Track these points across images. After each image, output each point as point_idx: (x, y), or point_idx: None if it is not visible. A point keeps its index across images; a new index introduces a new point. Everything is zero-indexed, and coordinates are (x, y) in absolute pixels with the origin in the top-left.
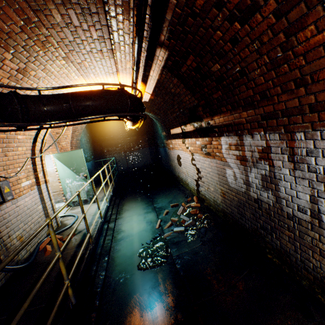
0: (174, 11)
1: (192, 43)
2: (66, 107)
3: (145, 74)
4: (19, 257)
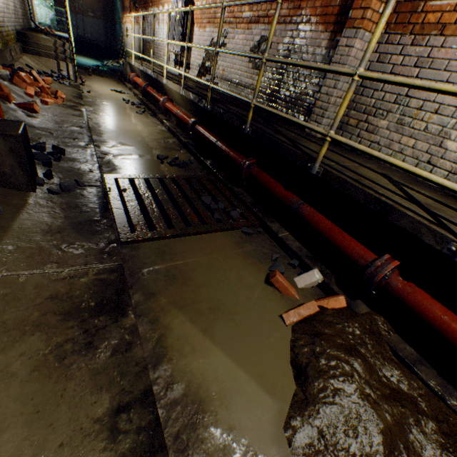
0: None
1: None
2: None
3: None
4: (32, 24)
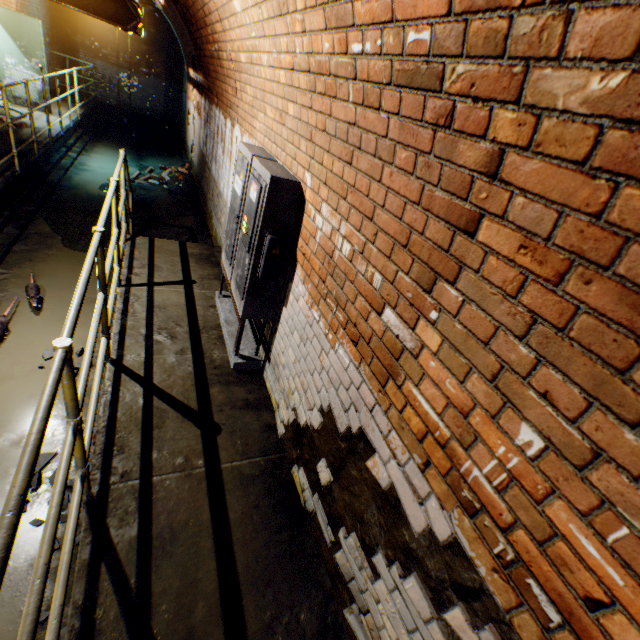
0: None
1: None
2: None
3: None
4: None
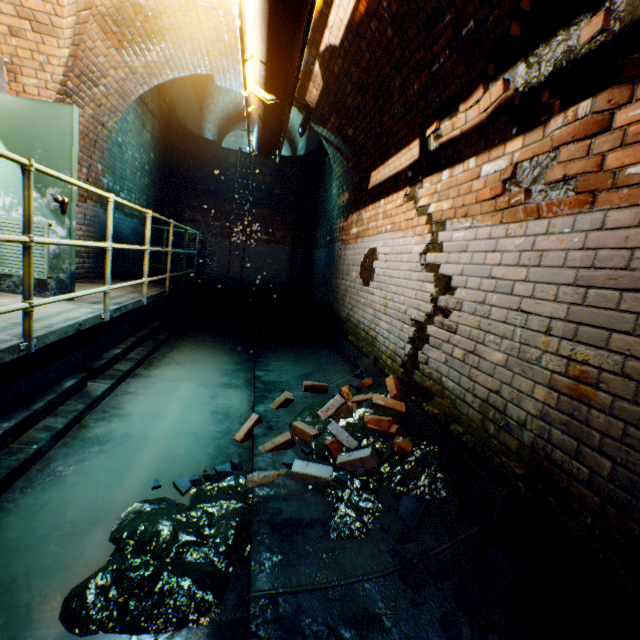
0: None
1: None
2: None
3: None
4: None
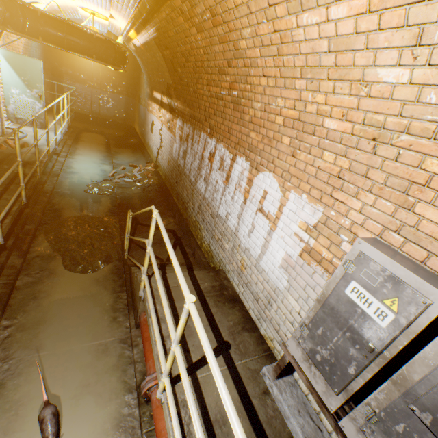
0: (159, 24)
1: (169, 45)
2: (60, 36)
3: (138, 29)
4: None
